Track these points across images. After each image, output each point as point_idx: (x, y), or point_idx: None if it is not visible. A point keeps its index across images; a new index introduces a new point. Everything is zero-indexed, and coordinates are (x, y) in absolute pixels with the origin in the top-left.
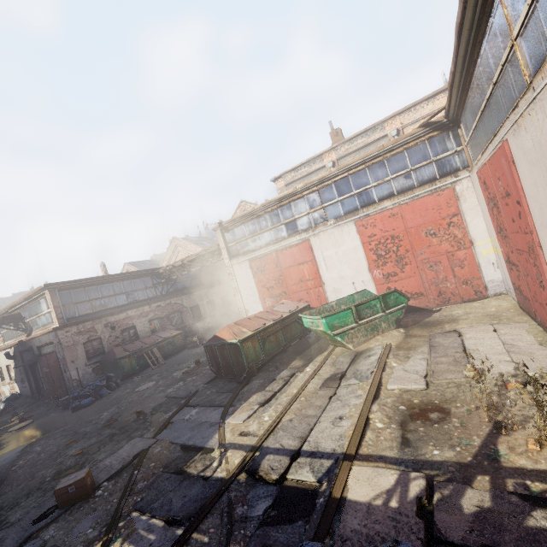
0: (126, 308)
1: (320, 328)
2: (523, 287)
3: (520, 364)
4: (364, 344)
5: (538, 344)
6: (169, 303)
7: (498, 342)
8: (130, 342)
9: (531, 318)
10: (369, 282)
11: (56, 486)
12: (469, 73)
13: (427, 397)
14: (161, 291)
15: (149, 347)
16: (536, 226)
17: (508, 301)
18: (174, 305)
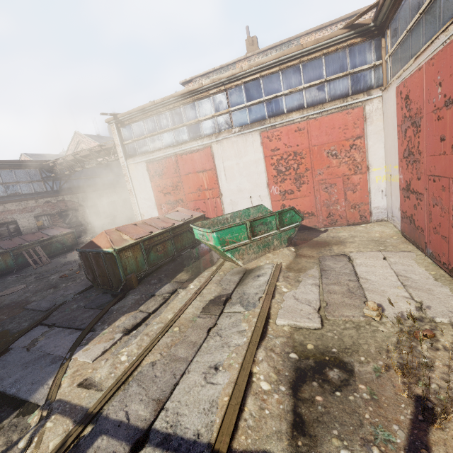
0: (2, 201)
1: (210, 242)
2: (419, 217)
3: (424, 304)
4: (254, 261)
5: (432, 279)
6: (62, 200)
7: (391, 272)
8: (9, 238)
9: (416, 247)
10: (266, 197)
11: None
12: None
13: (323, 340)
14: (52, 186)
15: (31, 245)
16: None
17: (390, 228)
18: (68, 203)
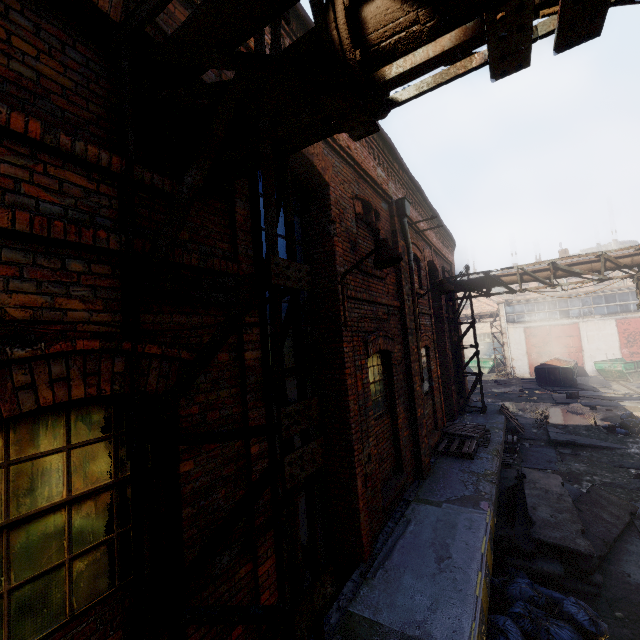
0: None
1: (617, 369)
2: None
3: None
4: (637, 381)
5: None
6: None
7: None
8: None
9: None
10: (618, 355)
11: (569, 392)
12: None
13: None
14: None
15: None
16: None
17: None
18: None
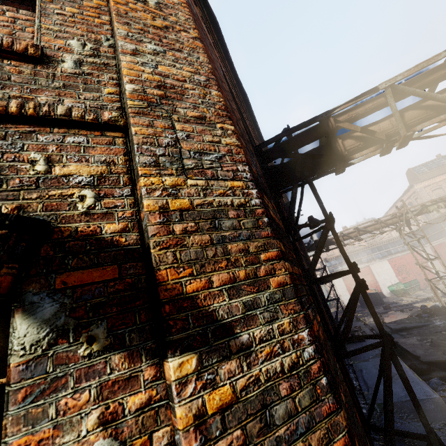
0: None
1: (401, 288)
2: None
3: None
4: (414, 293)
5: None
6: None
7: None
8: None
9: None
10: (397, 281)
11: (384, 305)
12: (427, 227)
13: None
14: None
15: None
16: None
17: None
18: None
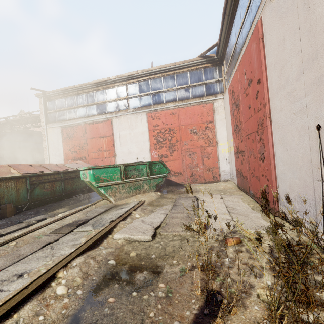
0: None
1: (87, 179)
2: (244, 169)
3: (239, 222)
4: (125, 199)
5: (251, 209)
6: None
7: (223, 205)
8: None
9: (245, 193)
10: (148, 159)
11: None
12: None
13: (148, 249)
14: None
15: None
16: (270, 97)
17: (231, 184)
18: None
